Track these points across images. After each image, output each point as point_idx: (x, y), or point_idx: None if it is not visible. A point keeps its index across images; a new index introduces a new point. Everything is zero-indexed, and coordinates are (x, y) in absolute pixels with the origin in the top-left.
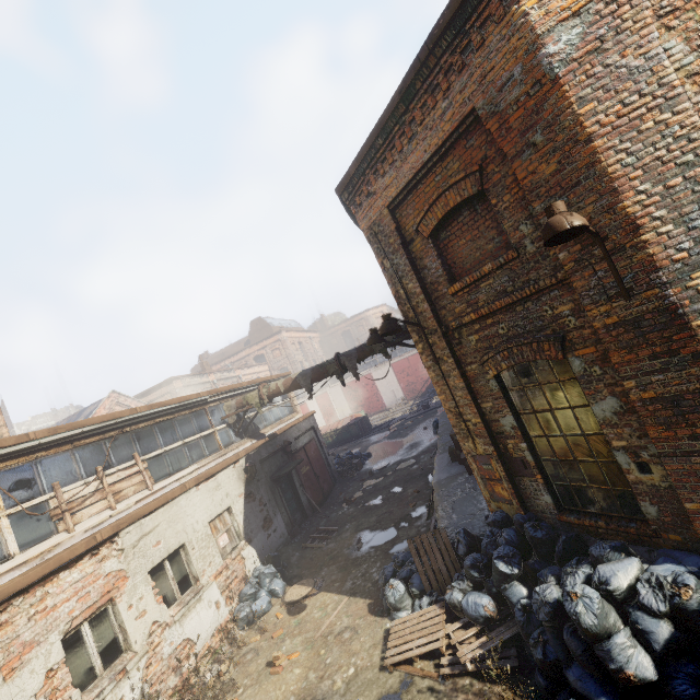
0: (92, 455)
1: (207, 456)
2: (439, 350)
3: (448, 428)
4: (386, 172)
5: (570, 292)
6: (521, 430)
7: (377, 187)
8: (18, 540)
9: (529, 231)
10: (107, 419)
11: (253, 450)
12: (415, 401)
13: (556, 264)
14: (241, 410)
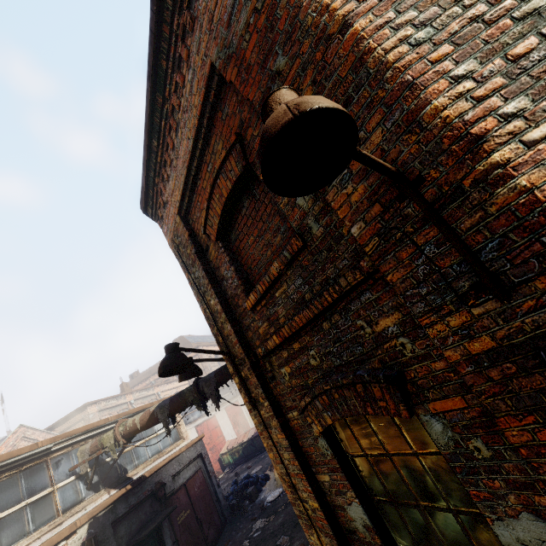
0: None
1: (29, 533)
2: (252, 387)
3: None
4: (169, 175)
5: (389, 292)
6: (379, 533)
7: (167, 194)
8: None
9: (309, 203)
10: None
11: (102, 509)
12: None
13: (355, 246)
14: (90, 457)
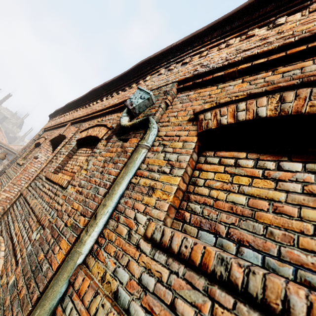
0: None
1: None
2: None
3: None
4: None
5: None
6: None
7: None
8: None
9: None
10: None
11: None
12: None
13: None
14: None
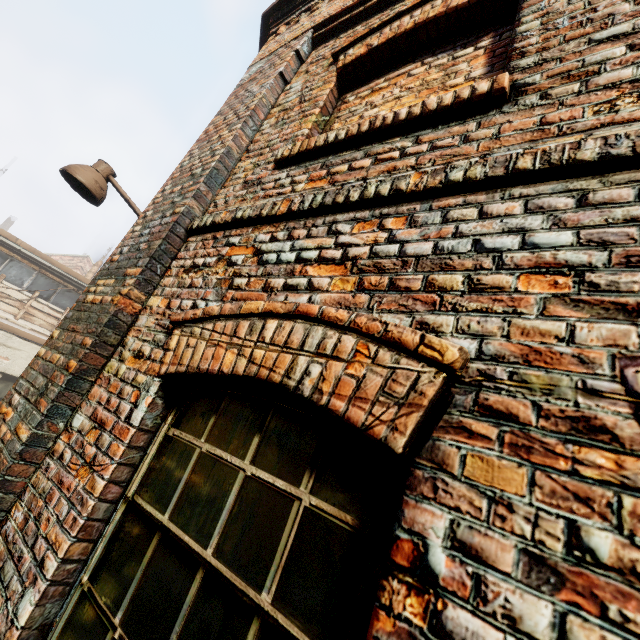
0: (44, 284)
1: None
2: None
3: None
4: None
5: None
6: None
7: None
8: None
9: None
10: (72, 274)
11: None
12: None
13: None
14: None
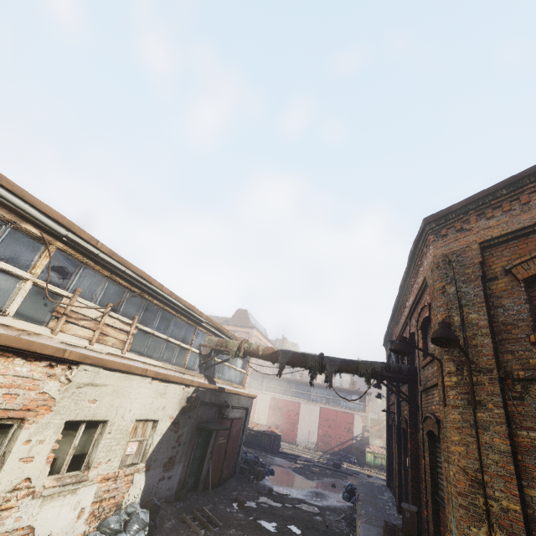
0: (114, 293)
1: (172, 363)
2: (483, 393)
3: (371, 500)
4: (495, 216)
5: None
6: None
7: (476, 226)
8: (20, 306)
9: None
10: (144, 276)
11: (204, 386)
12: (324, 454)
13: None
14: (218, 347)
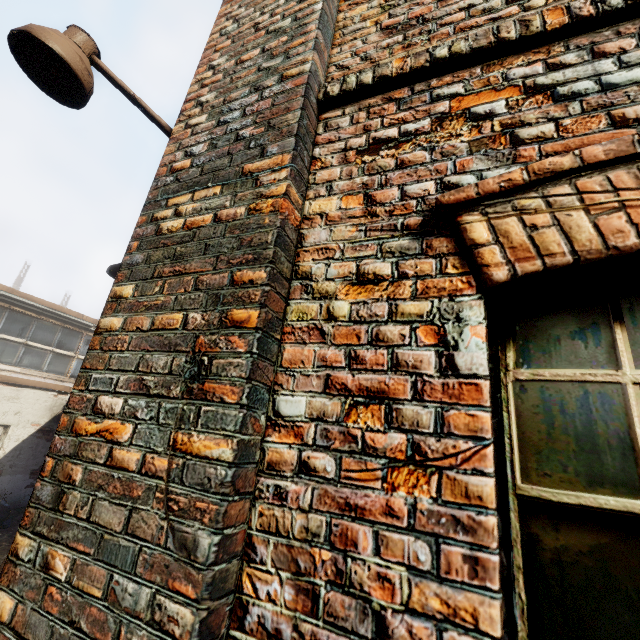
0: None
1: (42, 370)
2: None
3: None
4: None
5: None
6: None
7: None
8: None
9: None
10: None
11: None
12: None
13: None
14: None
